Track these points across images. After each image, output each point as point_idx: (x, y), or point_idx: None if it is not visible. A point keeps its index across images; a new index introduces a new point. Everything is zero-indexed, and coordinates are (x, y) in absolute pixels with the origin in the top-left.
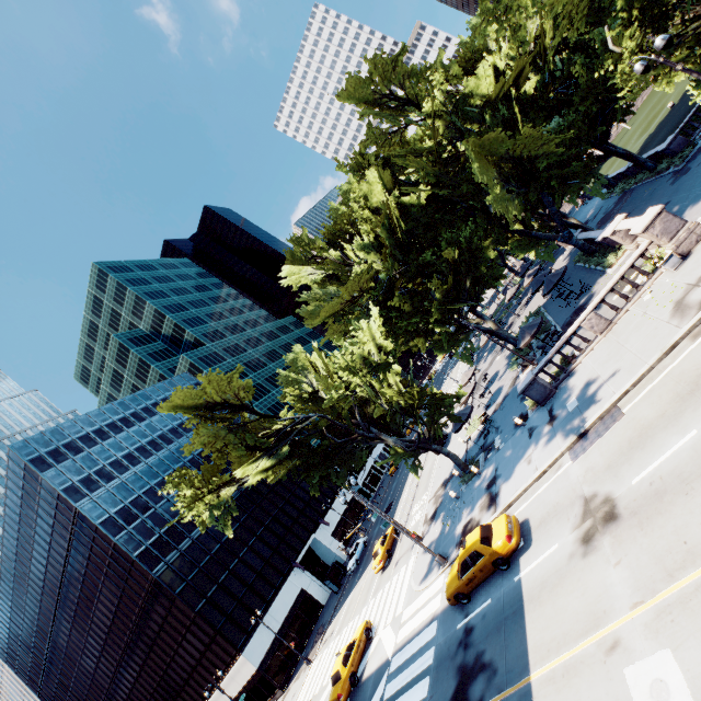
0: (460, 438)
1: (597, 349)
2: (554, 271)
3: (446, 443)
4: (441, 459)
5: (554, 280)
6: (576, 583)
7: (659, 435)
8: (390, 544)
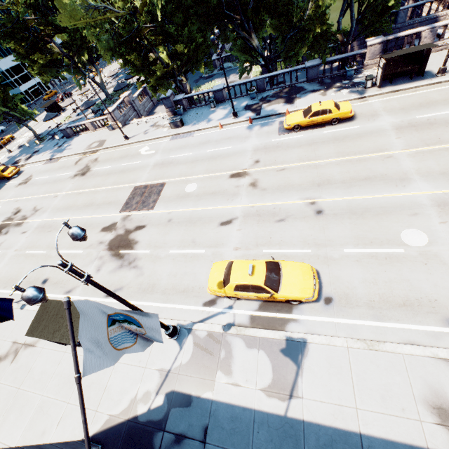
0: (56, 121)
1: (87, 135)
2: (122, 83)
3: (60, 114)
4: (51, 121)
5: (117, 89)
6: (9, 191)
7: (49, 173)
8: (4, 144)
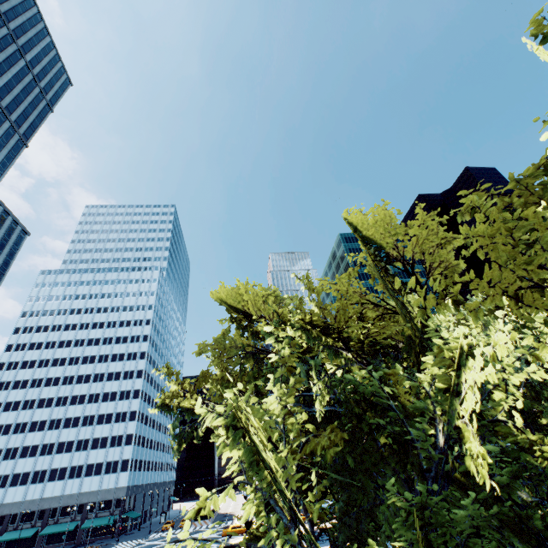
0: None
1: None
2: None
3: None
4: None
5: None
6: None
7: None
8: None
